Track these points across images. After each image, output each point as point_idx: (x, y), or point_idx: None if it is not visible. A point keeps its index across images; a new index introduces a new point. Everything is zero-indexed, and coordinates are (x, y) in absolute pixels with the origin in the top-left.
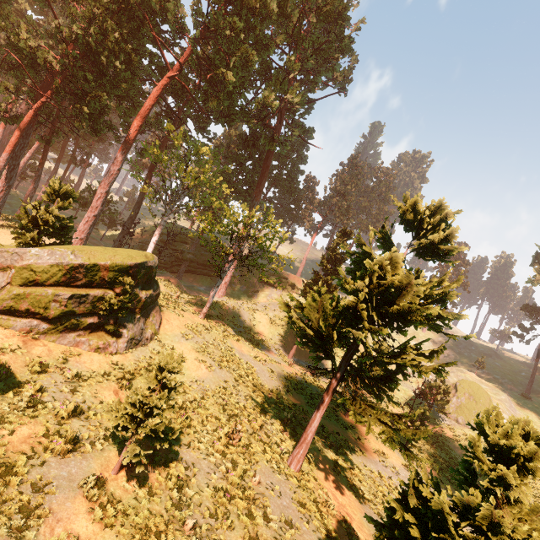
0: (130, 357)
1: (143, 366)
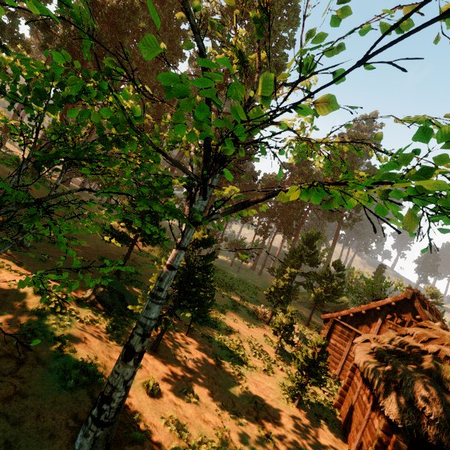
0: None
1: None
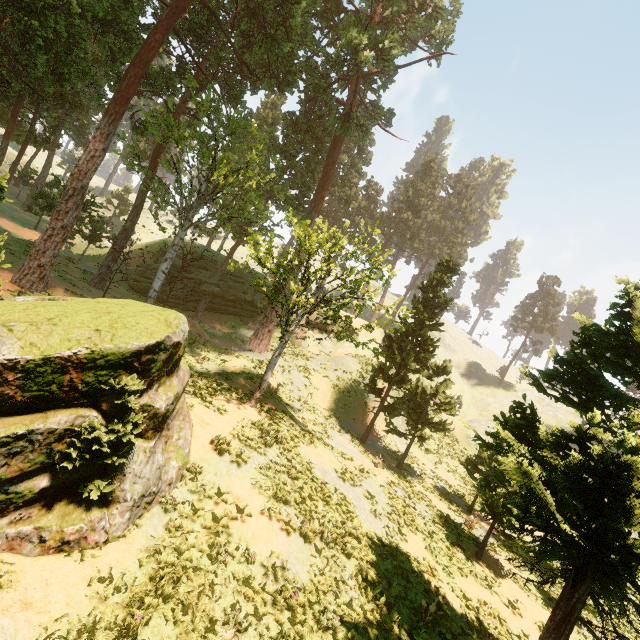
0: (137, 541)
1: (168, 562)
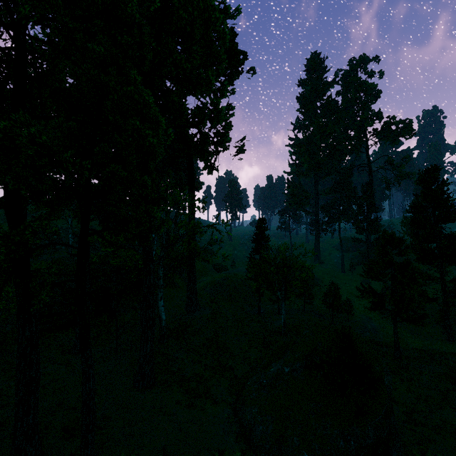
0: None
1: None
